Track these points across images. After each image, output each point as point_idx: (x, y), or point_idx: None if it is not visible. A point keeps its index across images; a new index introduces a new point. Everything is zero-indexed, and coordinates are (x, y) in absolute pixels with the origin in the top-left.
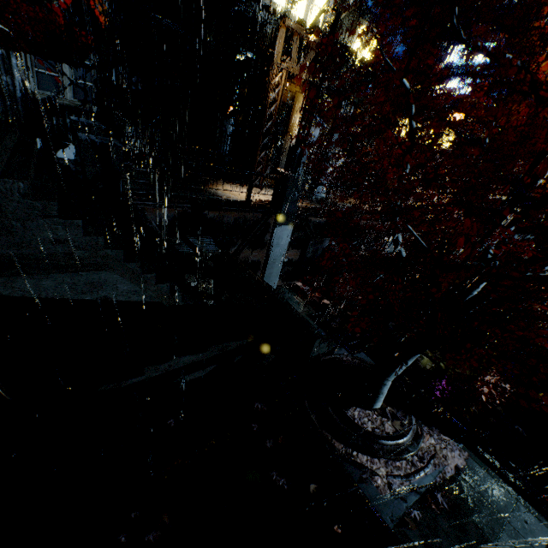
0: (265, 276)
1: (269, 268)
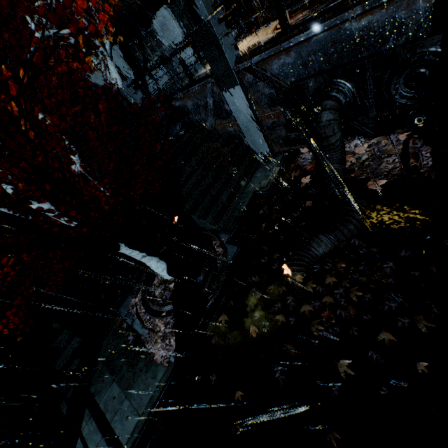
0: (250, 144)
1: (248, 136)
